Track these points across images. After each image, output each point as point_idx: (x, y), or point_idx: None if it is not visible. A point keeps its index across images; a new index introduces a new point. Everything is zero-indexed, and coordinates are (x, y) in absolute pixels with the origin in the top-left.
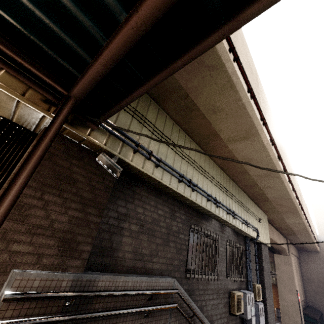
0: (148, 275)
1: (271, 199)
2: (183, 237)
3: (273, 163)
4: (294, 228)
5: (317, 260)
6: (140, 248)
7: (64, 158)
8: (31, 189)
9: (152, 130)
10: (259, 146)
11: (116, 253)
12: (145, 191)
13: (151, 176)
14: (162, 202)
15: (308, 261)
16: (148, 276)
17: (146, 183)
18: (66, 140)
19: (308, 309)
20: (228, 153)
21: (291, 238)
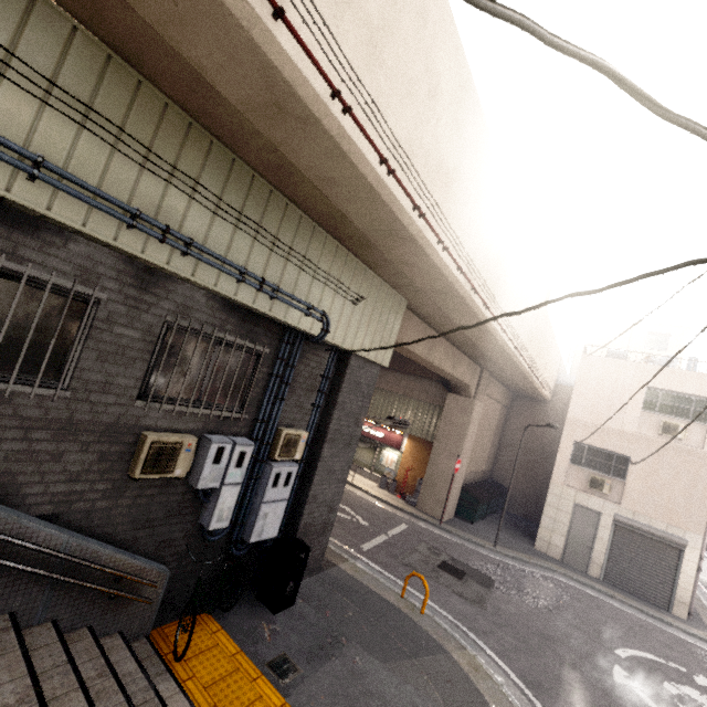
0: None
1: (372, 237)
2: None
3: (231, 13)
4: (480, 342)
5: (539, 415)
6: None
7: None
8: None
9: None
10: None
11: None
12: None
13: None
14: None
15: (522, 415)
16: None
17: None
18: None
19: (483, 484)
20: None
21: (488, 367)
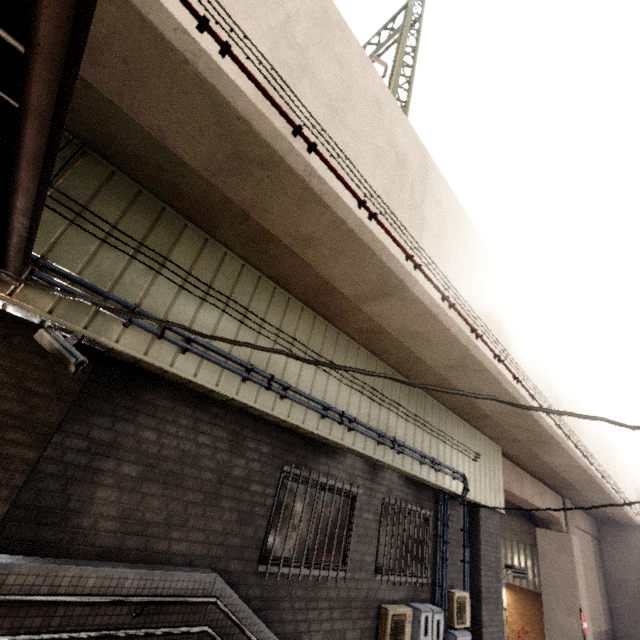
0: (154, 565)
1: (491, 414)
2: (260, 489)
3: (461, 343)
4: (567, 475)
5: (638, 546)
6: (142, 511)
7: None
8: None
9: (182, 281)
10: (420, 310)
11: (75, 520)
12: (167, 397)
13: (166, 370)
14: (212, 419)
15: (618, 546)
16: (147, 568)
17: (172, 382)
18: None
19: None
20: (369, 322)
21: (570, 495)
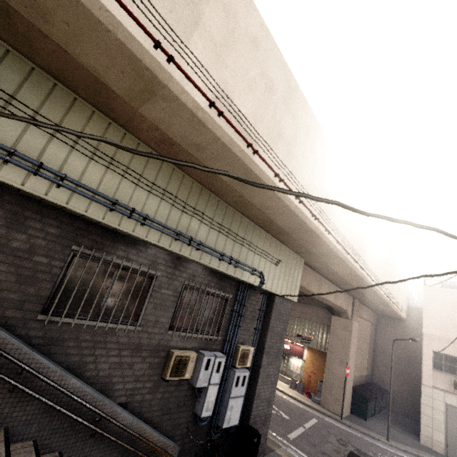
0: None
1: (287, 230)
2: (45, 261)
3: (237, 156)
4: (352, 282)
5: (400, 330)
6: None
7: None
8: None
9: None
10: (186, 113)
11: None
12: None
13: None
14: None
15: (387, 330)
16: None
17: None
18: None
19: (367, 386)
20: (156, 130)
21: (358, 297)
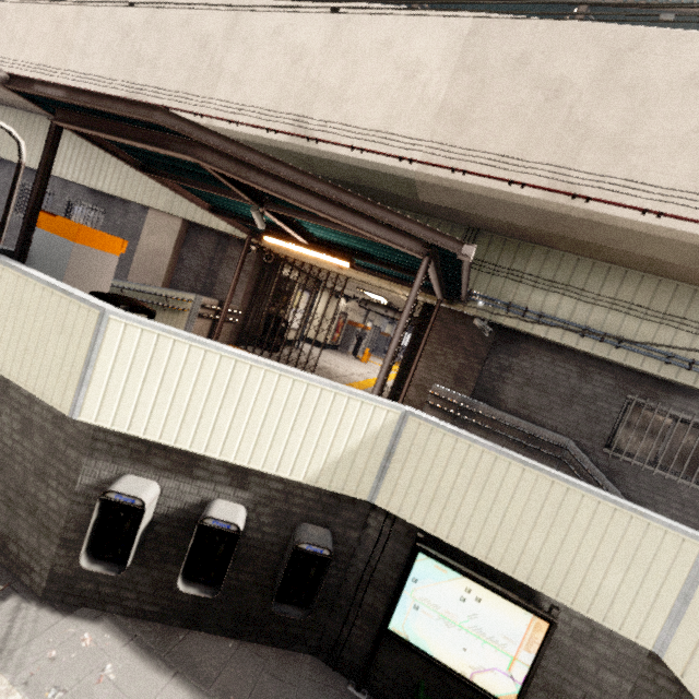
0: (534, 424)
1: None
2: (604, 406)
3: None
4: None
5: None
6: (526, 399)
7: (453, 325)
8: (436, 345)
9: (533, 282)
10: None
11: (497, 395)
12: (534, 346)
13: (529, 333)
14: (564, 359)
15: None
16: (530, 423)
17: (536, 338)
18: (453, 312)
19: None
20: None
21: None
